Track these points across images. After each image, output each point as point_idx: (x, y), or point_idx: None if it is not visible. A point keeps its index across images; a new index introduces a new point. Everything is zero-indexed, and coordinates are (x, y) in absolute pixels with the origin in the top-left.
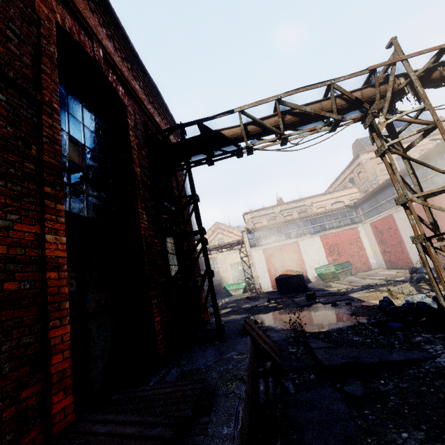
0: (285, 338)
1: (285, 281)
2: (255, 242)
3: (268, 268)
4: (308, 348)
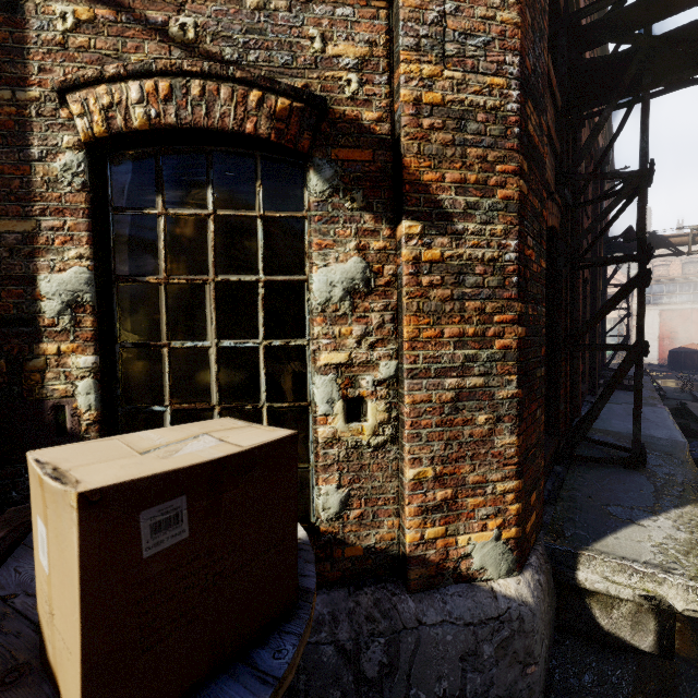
0: (671, 390)
1: (683, 356)
2: (650, 298)
3: (660, 336)
4: (690, 395)
